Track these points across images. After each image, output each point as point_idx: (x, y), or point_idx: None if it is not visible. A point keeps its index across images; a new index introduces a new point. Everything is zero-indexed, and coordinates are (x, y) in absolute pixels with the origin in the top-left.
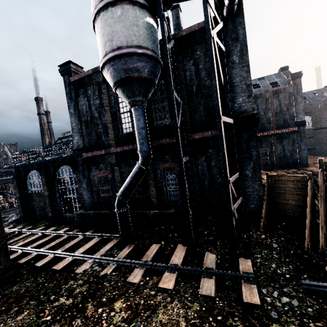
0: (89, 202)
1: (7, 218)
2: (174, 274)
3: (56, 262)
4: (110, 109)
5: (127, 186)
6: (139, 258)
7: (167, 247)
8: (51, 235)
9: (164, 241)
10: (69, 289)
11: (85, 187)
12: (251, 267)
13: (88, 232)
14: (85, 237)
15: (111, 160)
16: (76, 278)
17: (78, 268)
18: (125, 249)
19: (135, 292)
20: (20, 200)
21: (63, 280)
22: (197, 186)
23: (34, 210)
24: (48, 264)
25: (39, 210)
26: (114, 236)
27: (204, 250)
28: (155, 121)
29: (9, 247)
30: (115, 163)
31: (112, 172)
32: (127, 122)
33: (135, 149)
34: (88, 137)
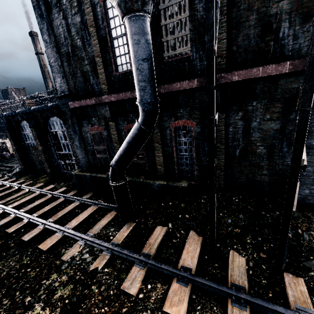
0: (85, 162)
1: (13, 168)
2: (186, 289)
3: (46, 235)
4: (97, 31)
5: (123, 155)
6: (140, 246)
7: (175, 232)
8: (47, 196)
9: (171, 223)
10: (49, 289)
11: (78, 145)
12: (308, 298)
13: (85, 196)
14: (81, 203)
15: (104, 112)
16: (61, 270)
17: (66, 252)
18: (123, 229)
19: (131, 313)
20: (17, 153)
21: (46, 270)
22: (222, 156)
23: (34, 164)
24: (38, 237)
25: (39, 164)
26: (112, 206)
27: (227, 247)
28: (166, 50)
29: (3, 207)
30: (109, 117)
31: (107, 129)
32: (123, 54)
33: (135, 98)
34: (72, 79)
